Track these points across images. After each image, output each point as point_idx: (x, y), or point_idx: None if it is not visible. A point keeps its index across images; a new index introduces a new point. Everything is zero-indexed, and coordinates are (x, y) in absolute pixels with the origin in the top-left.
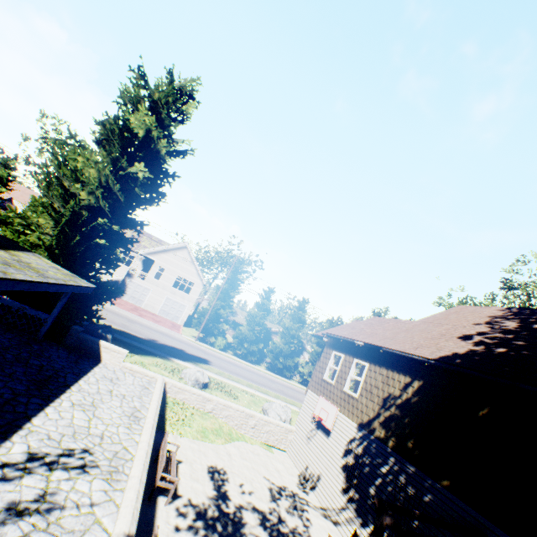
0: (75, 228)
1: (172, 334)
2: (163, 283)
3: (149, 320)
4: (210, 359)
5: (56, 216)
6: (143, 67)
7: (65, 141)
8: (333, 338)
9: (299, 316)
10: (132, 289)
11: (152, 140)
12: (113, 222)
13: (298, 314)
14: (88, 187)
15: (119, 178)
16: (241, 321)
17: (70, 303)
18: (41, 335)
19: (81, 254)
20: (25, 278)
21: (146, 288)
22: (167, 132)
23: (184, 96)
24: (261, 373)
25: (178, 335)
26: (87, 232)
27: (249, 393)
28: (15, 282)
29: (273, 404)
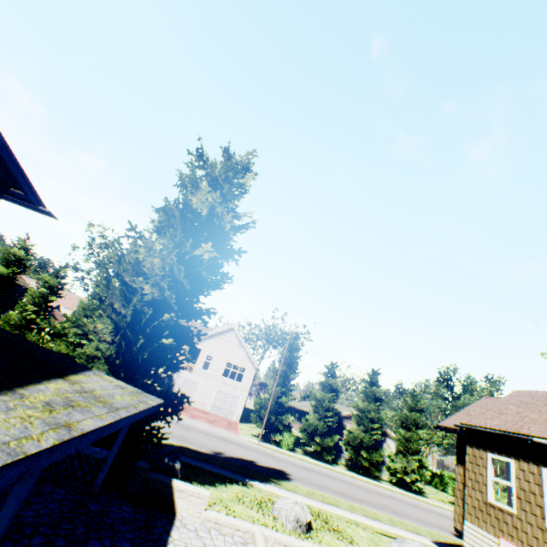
0: (136, 329)
1: (232, 437)
2: (212, 372)
3: (203, 422)
4: (286, 469)
5: (116, 319)
6: (201, 148)
7: (125, 234)
8: (477, 431)
9: (373, 393)
10: (180, 384)
11: (215, 217)
12: (176, 315)
13: (371, 390)
14: (152, 279)
15: (183, 263)
16: (300, 406)
17: (131, 427)
18: (98, 484)
19: (143, 360)
20: (94, 424)
21: (194, 381)
22: (226, 208)
23: (240, 171)
24: (347, 479)
25: (238, 437)
26: (149, 332)
27: (359, 525)
28: (81, 436)
29: (407, 544)
